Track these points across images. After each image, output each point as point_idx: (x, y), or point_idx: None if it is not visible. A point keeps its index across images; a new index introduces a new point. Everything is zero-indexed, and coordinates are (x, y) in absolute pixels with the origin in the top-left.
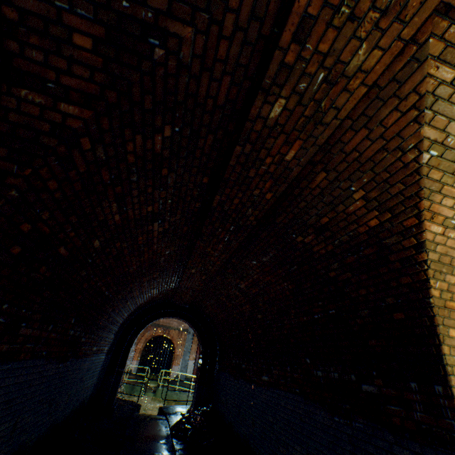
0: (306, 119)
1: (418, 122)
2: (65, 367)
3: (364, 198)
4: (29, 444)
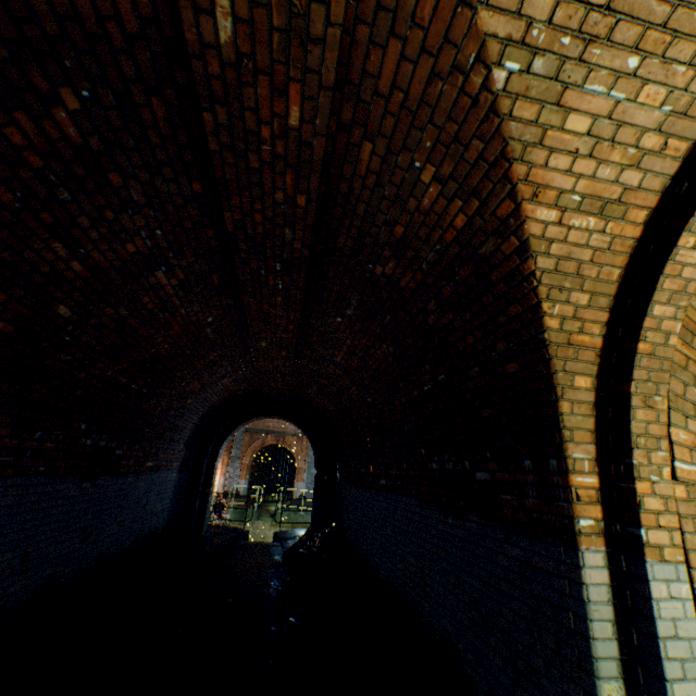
0: (281, 35)
1: (468, 4)
2: (97, 488)
3: (437, 180)
4: (66, 578)
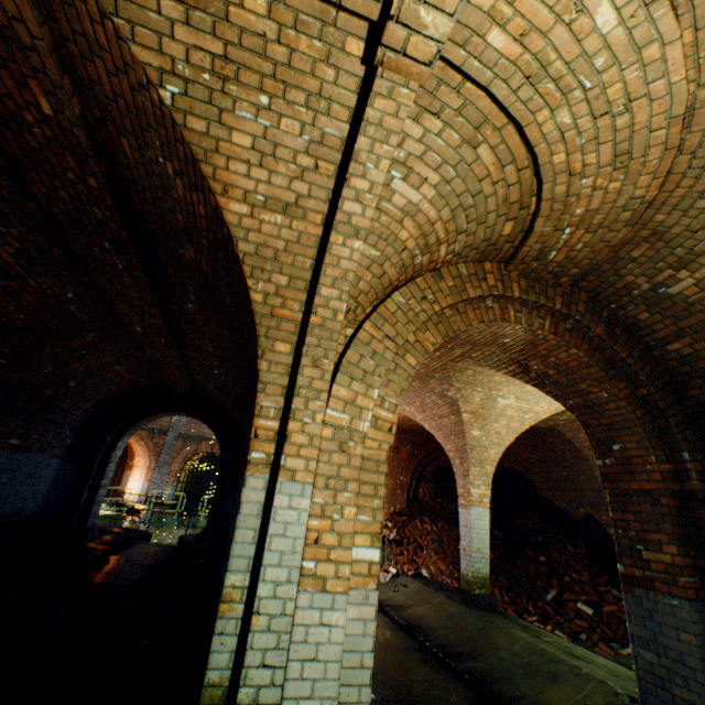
0: (1, 40)
1: (123, 39)
2: None
3: (177, 174)
4: None
